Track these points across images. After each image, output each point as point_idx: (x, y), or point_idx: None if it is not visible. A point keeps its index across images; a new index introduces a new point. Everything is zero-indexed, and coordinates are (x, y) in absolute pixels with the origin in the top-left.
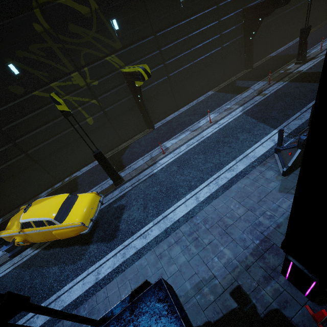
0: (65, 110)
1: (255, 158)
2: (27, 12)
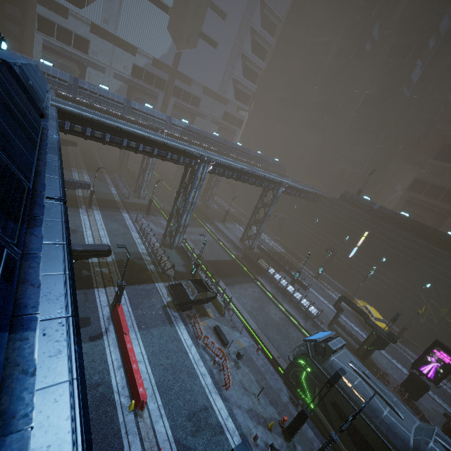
0: (420, 312)
1: (448, 410)
2: None
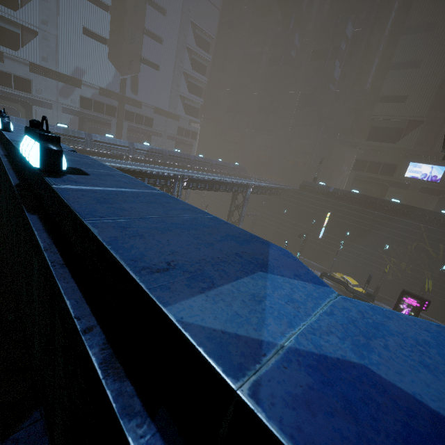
0: (386, 271)
1: None
2: (411, 242)
